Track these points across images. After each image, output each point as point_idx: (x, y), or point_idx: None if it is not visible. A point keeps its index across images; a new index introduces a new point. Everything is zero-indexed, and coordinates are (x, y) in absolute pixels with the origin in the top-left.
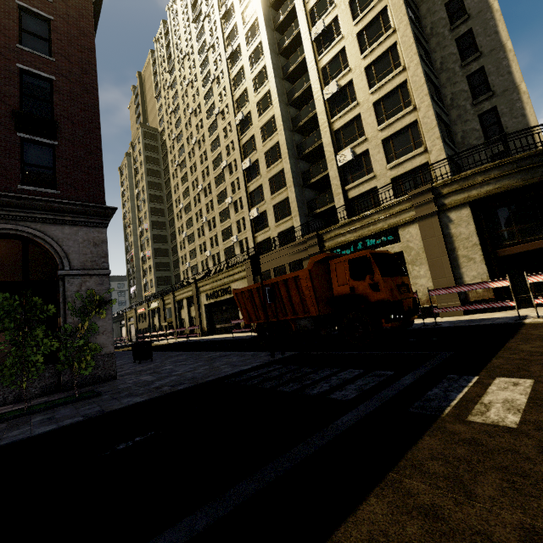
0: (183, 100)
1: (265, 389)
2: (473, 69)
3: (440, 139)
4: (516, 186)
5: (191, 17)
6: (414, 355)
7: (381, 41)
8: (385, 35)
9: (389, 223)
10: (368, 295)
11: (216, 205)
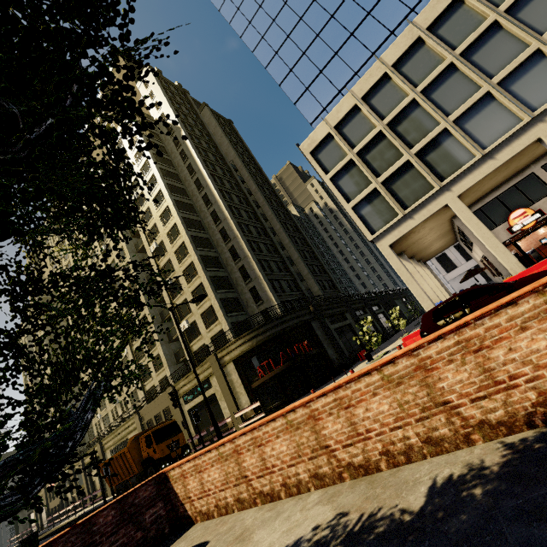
0: None
1: None
2: (240, 266)
3: (224, 317)
4: (247, 350)
5: None
6: None
7: (186, 259)
8: (187, 256)
9: (205, 376)
10: (154, 456)
11: None
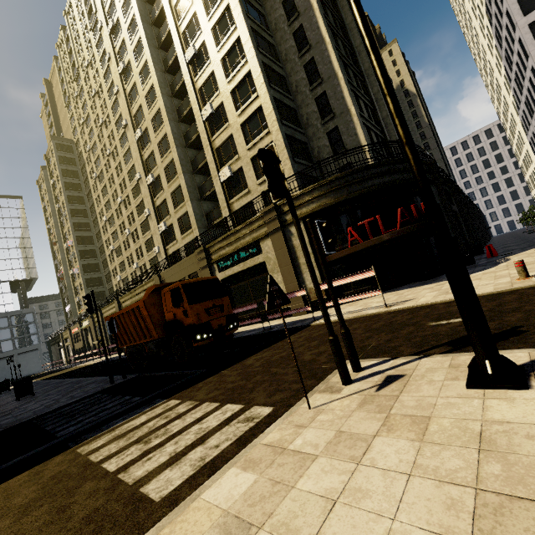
0: (93, 110)
1: (39, 428)
2: (319, 93)
3: (289, 159)
4: (330, 204)
5: (88, 25)
6: (187, 374)
7: (239, 69)
8: (241, 63)
9: (253, 237)
10: (183, 320)
11: (137, 217)
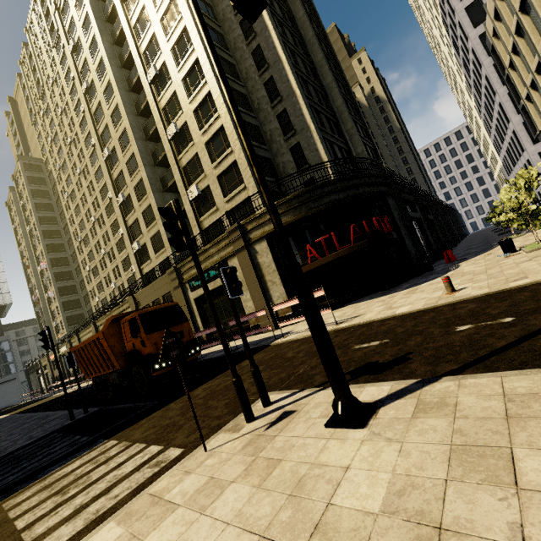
0: (61, 129)
1: None
2: (280, 111)
3: (252, 177)
4: (290, 221)
5: (51, 42)
6: (141, 407)
7: (200, 89)
8: (201, 84)
9: (221, 256)
10: (141, 350)
11: (112, 236)
